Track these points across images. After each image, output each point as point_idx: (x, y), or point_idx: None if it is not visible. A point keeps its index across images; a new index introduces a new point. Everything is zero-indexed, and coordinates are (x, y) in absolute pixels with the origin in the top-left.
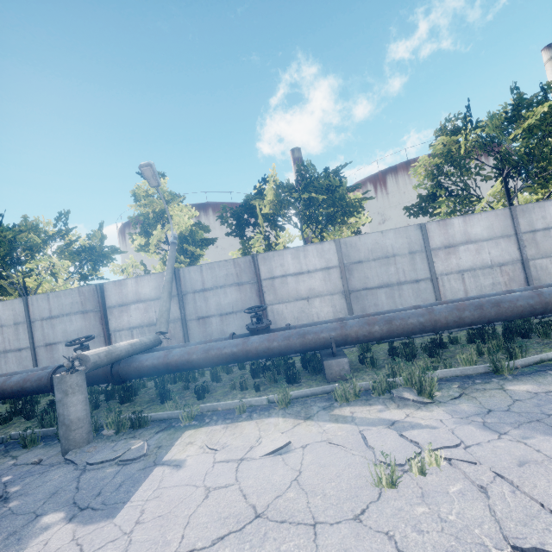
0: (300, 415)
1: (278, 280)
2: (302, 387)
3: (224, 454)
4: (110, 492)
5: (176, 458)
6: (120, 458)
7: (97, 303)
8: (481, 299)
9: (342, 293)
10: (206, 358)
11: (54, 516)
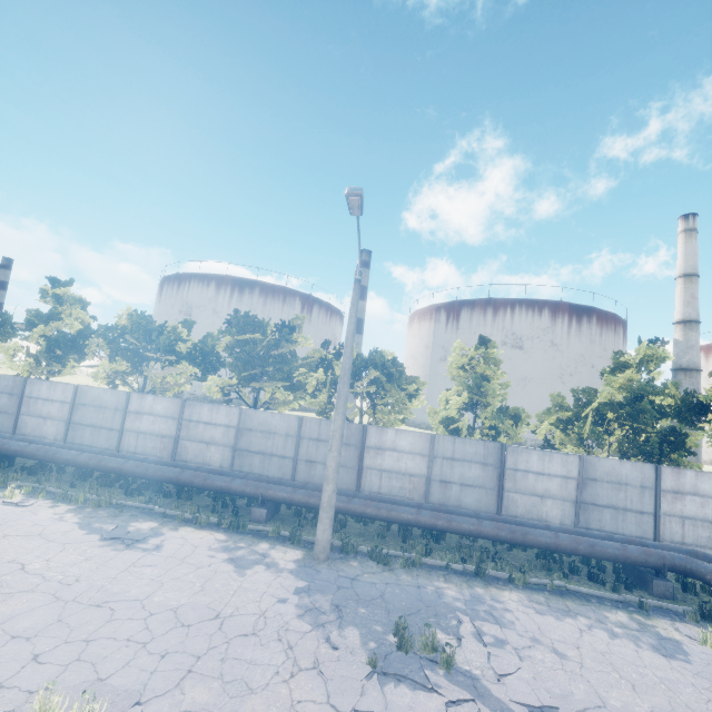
0: None
1: (33, 400)
2: None
3: None
4: None
5: None
6: None
7: None
8: (56, 449)
9: (66, 422)
10: None
11: None
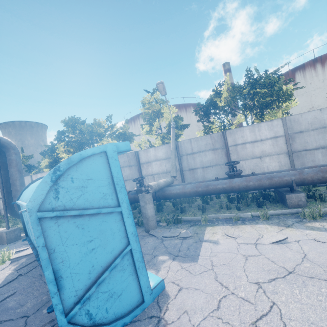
0: (280, 224)
1: (239, 146)
2: (270, 210)
3: (242, 240)
4: (185, 251)
5: (211, 239)
6: (179, 236)
7: (135, 161)
8: None
9: (286, 153)
10: (207, 190)
11: (163, 257)
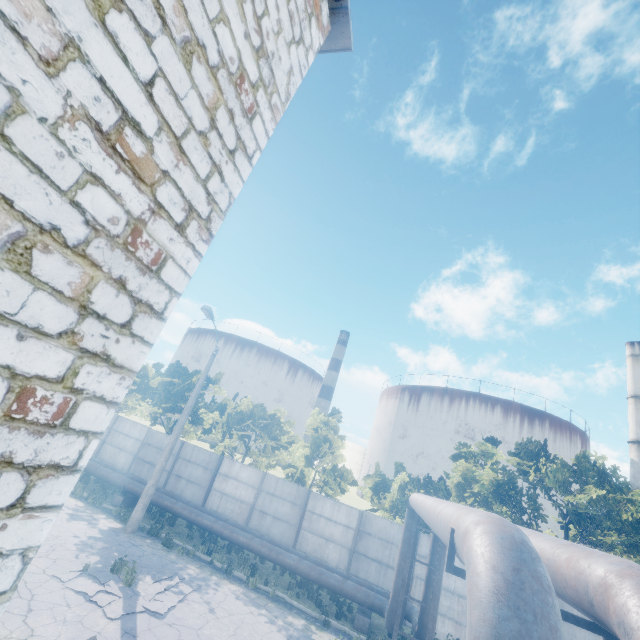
0: None
1: None
2: None
3: None
4: None
5: None
6: None
7: None
8: None
9: None
10: None
11: None
